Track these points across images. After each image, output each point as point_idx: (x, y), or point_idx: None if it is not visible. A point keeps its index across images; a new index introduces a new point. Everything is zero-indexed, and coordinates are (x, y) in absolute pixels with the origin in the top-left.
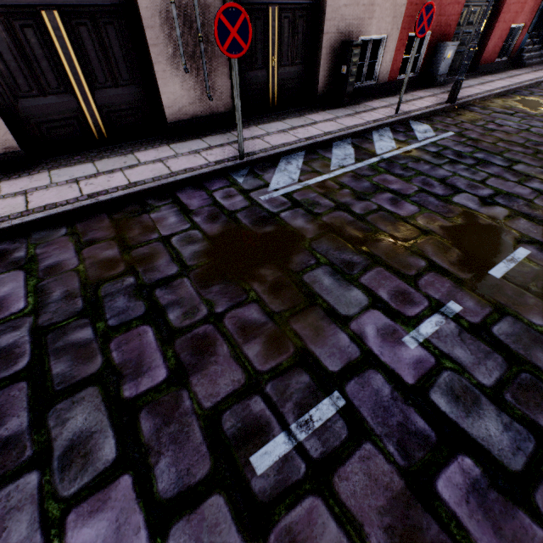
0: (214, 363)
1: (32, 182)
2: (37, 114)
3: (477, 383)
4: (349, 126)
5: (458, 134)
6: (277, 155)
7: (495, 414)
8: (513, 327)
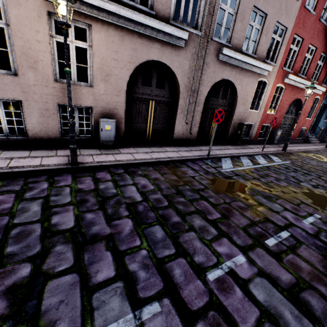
0: (235, 215)
1: (130, 150)
2: (133, 128)
3: None
4: (244, 152)
5: (292, 162)
6: (220, 157)
7: None
8: None
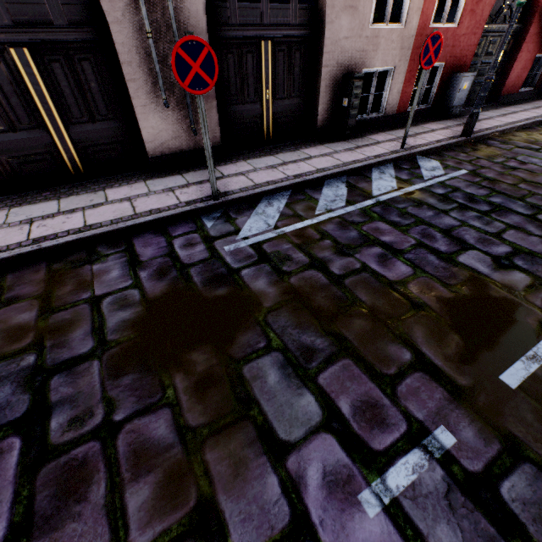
0: (76, 517)
1: None
2: (7, 149)
3: None
4: (346, 162)
5: (472, 172)
6: (257, 195)
7: None
8: (534, 487)
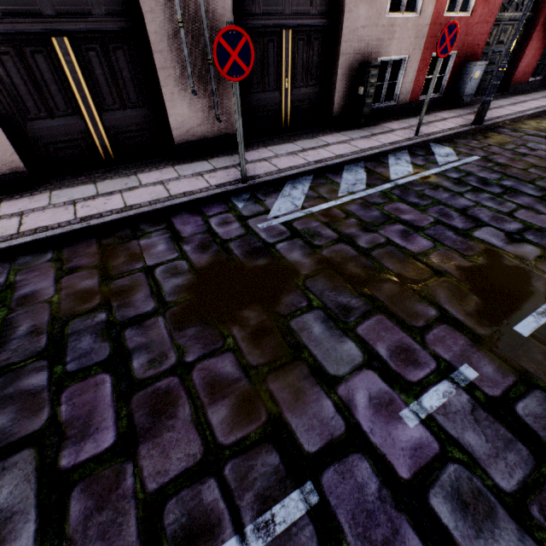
0: (170, 429)
1: (31, 203)
2: (45, 135)
3: (492, 486)
4: (363, 149)
5: (484, 158)
6: (282, 179)
7: (516, 537)
8: (544, 406)
